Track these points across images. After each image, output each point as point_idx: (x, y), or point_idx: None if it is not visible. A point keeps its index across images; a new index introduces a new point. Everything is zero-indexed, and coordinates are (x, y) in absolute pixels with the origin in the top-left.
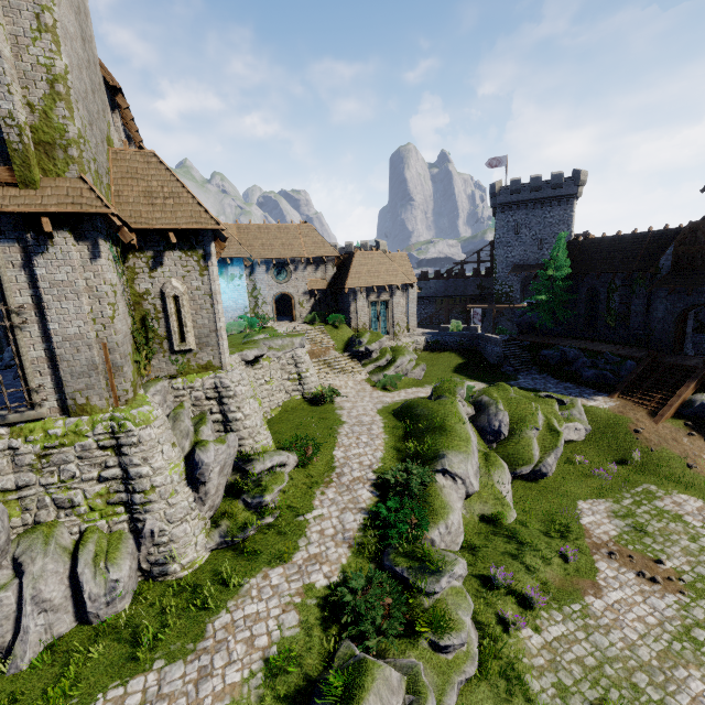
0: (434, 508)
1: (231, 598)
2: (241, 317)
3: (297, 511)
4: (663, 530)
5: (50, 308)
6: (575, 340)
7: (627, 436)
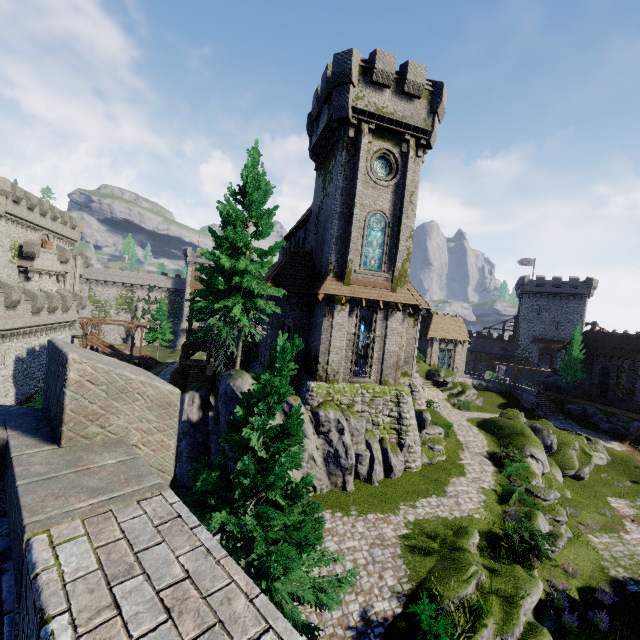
0: (530, 471)
1: (448, 483)
2: None
3: (455, 458)
4: None
5: (387, 338)
6: (591, 402)
7: (636, 468)
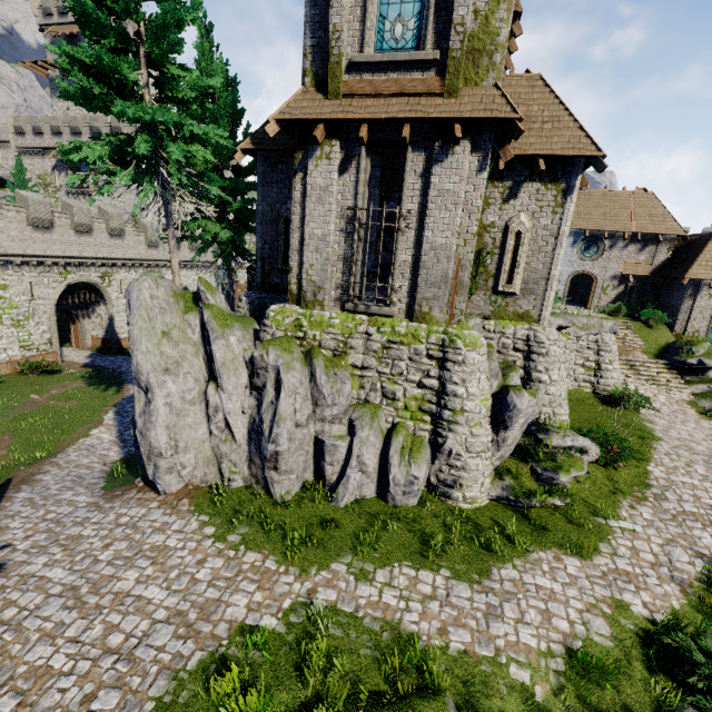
0: None
1: (517, 557)
2: None
3: (596, 510)
4: None
5: (430, 216)
6: None
7: None
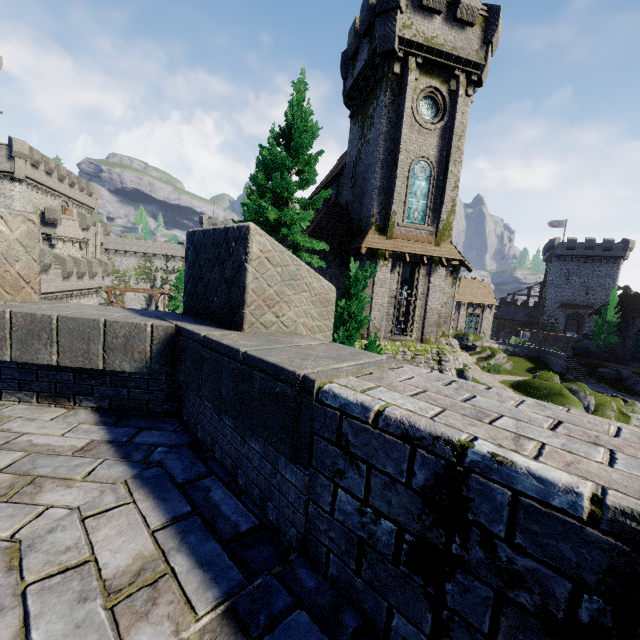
0: None
1: None
2: None
3: None
4: None
5: (430, 295)
6: (625, 366)
7: None
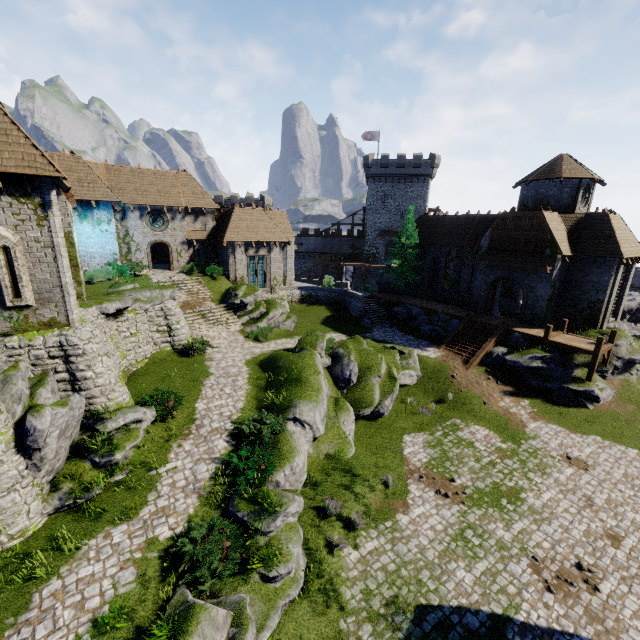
0: (282, 453)
1: (65, 563)
2: (110, 264)
3: (151, 466)
4: (459, 455)
5: None
6: (420, 300)
7: (446, 381)
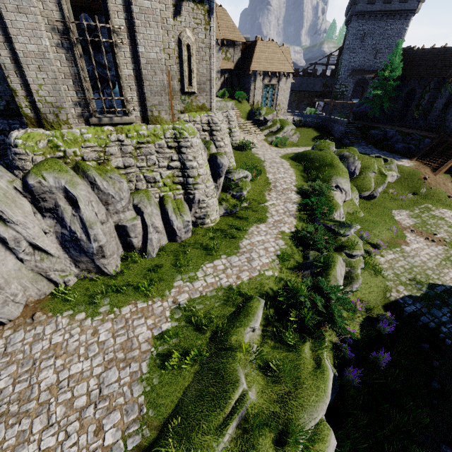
0: (333, 203)
1: (245, 234)
2: None
3: (259, 202)
4: (435, 223)
5: (139, 33)
6: (391, 126)
7: (419, 181)
